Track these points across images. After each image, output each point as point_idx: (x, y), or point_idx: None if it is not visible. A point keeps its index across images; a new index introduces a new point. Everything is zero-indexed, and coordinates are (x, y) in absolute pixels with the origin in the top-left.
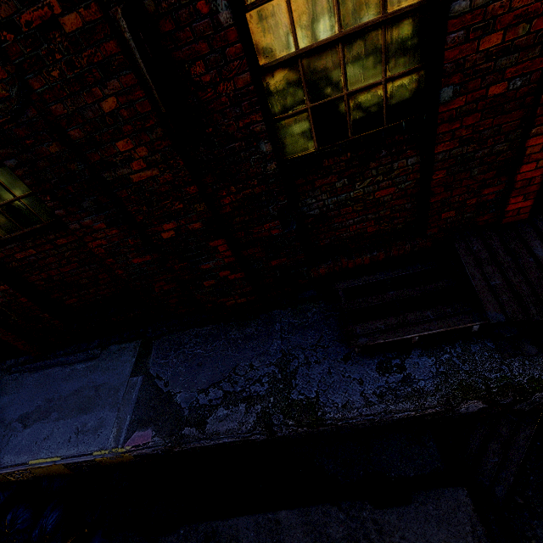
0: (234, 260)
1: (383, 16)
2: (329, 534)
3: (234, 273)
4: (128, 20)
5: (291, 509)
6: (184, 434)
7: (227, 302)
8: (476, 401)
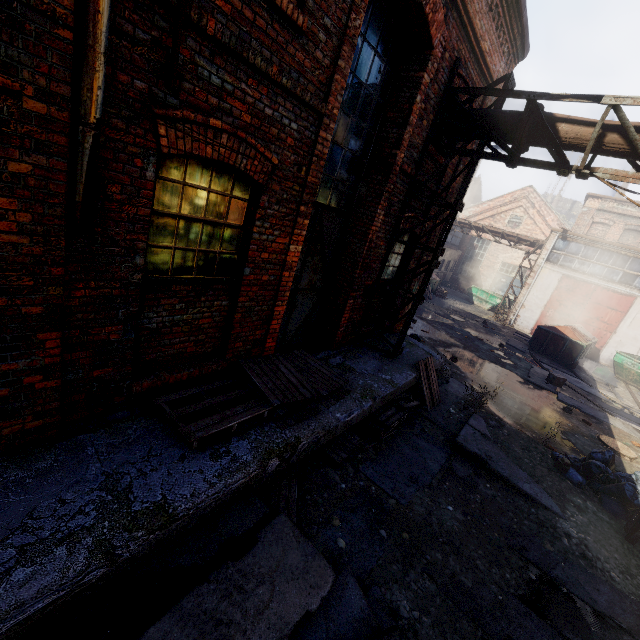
0: (59, 360)
1: (225, 222)
2: (206, 609)
3: (48, 380)
4: (95, 140)
5: (161, 618)
6: None
7: (8, 428)
8: (276, 459)
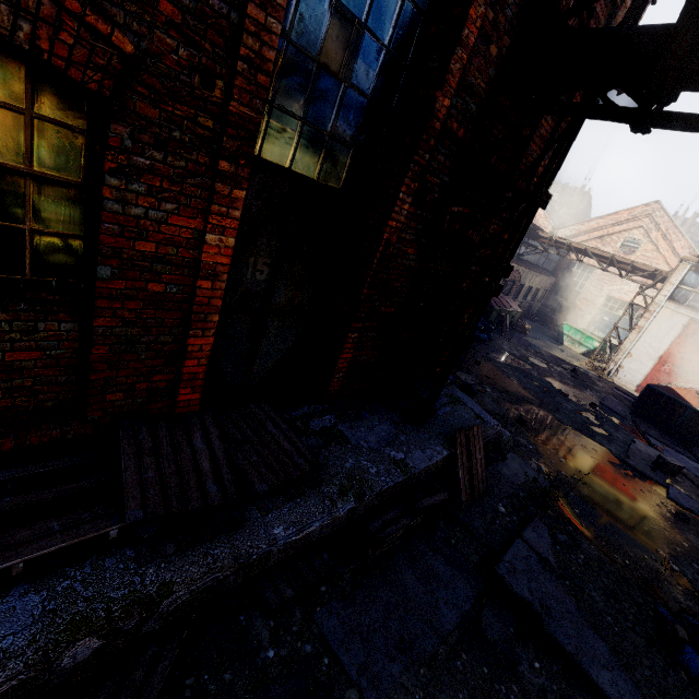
0: None
1: (28, 169)
2: None
3: None
4: None
5: None
6: None
7: None
8: (89, 639)
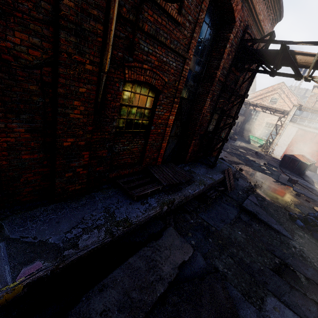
0: (87, 163)
1: (145, 107)
2: (147, 255)
3: (84, 170)
4: (106, 78)
5: (132, 256)
6: (65, 255)
7: (70, 188)
8: (166, 206)
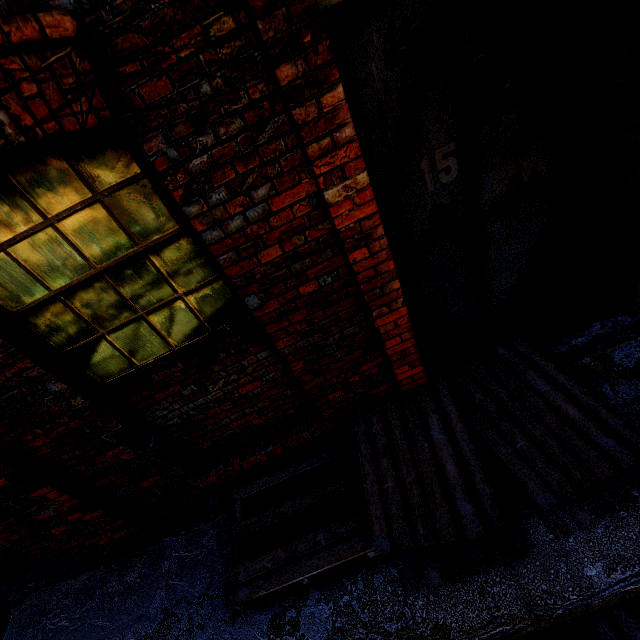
0: (78, 501)
1: (140, 248)
2: None
3: (88, 513)
4: None
5: None
6: None
7: (100, 541)
8: None
